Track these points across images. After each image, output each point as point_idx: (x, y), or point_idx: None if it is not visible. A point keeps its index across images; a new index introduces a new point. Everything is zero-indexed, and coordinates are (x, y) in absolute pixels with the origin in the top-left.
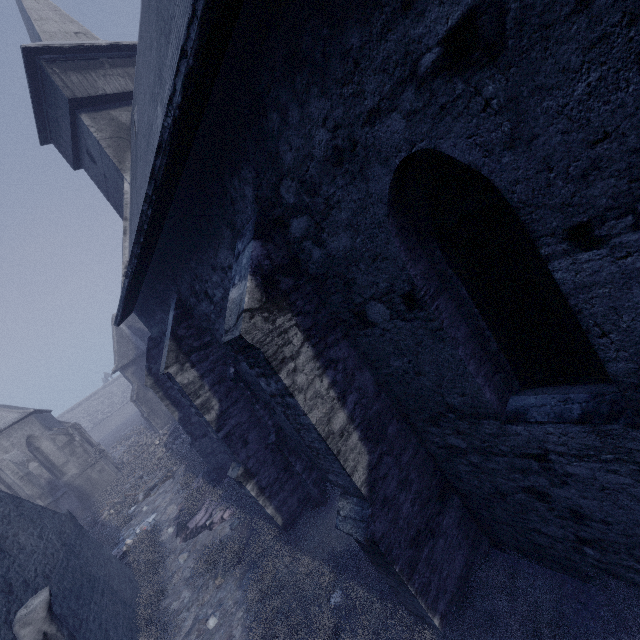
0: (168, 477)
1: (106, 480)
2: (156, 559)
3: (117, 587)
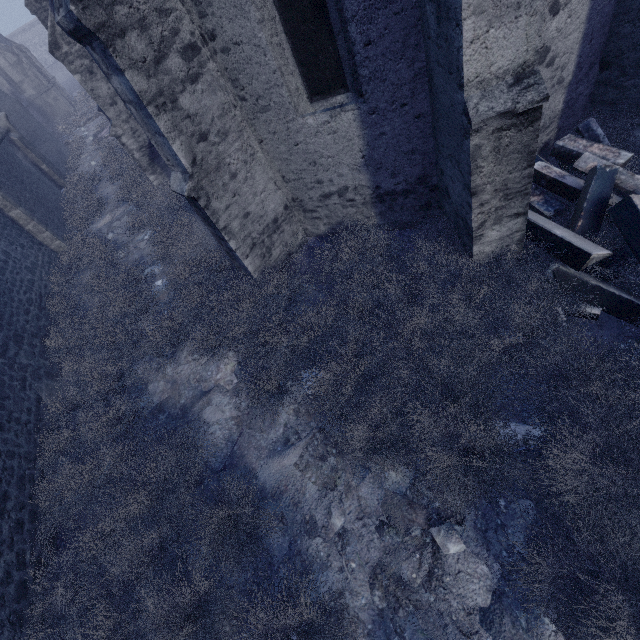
0: (99, 114)
1: (62, 109)
2: (80, 147)
3: (55, 147)
